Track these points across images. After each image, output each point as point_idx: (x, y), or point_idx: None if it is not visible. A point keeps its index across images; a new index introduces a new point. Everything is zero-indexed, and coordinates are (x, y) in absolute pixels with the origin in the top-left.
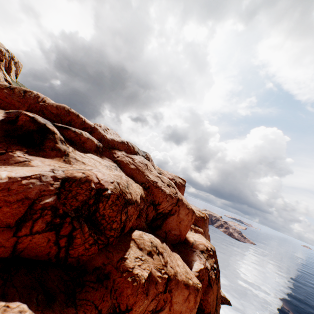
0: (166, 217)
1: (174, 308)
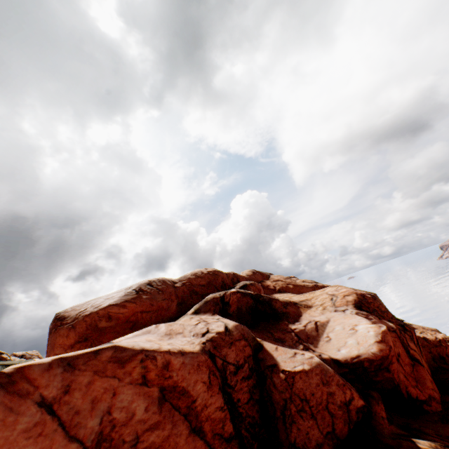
0: None
1: None
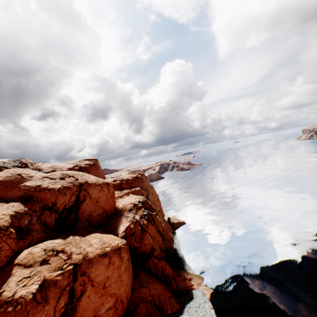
0: (77, 207)
1: (98, 281)
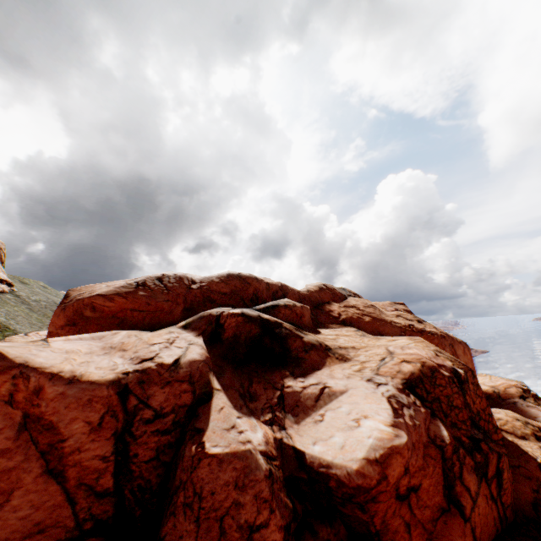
0: None
1: None
